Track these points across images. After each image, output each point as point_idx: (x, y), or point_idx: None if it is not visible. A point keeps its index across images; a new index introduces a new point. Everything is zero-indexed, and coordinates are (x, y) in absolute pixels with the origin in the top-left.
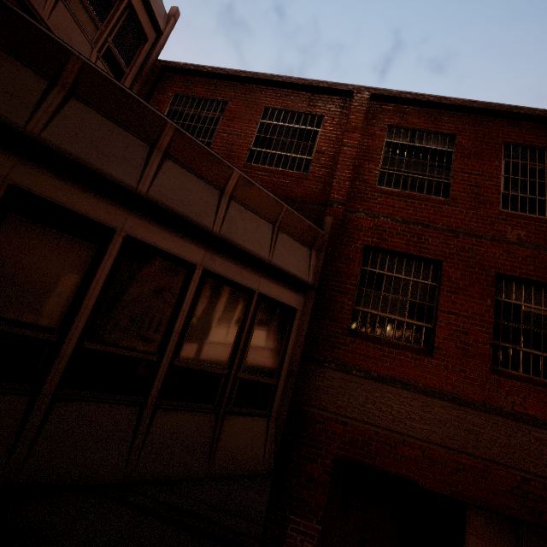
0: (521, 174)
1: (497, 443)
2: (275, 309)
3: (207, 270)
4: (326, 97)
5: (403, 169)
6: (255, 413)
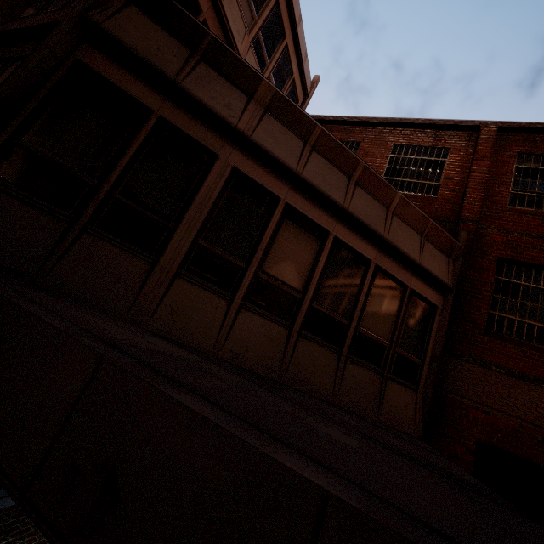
0: None
1: None
2: (421, 303)
3: (377, 265)
4: (451, 133)
5: (536, 191)
6: (407, 385)
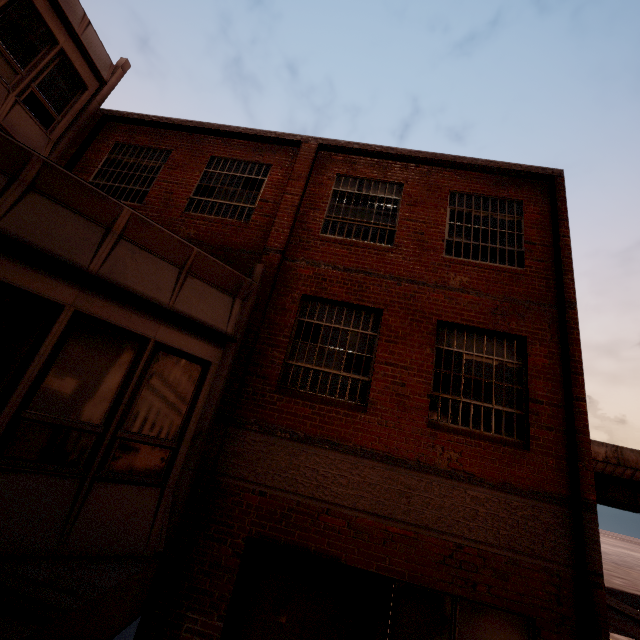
0: (466, 221)
1: (430, 505)
2: (179, 361)
3: (80, 312)
4: (275, 147)
5: (349, 217)
6: (143, 481)
